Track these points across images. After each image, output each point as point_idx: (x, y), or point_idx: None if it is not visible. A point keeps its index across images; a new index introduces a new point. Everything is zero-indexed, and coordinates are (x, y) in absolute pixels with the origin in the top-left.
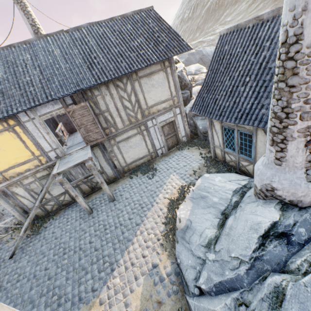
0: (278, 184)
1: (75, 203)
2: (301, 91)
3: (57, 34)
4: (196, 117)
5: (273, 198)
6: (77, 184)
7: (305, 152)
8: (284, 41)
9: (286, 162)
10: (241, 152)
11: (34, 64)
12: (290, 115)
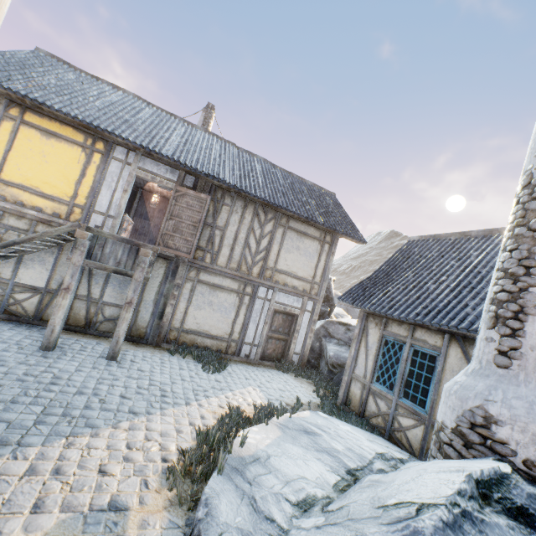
0: (503, 408)
1: (29, 325)
2: None
3: (226, 142)
4: (328, 338)
5: (485, 452)
6: (76, 293)
7: None
8: (526, 184)
9: (522, 360)
10: (406, 394)
11: (183, 136)
12: (533, 271)
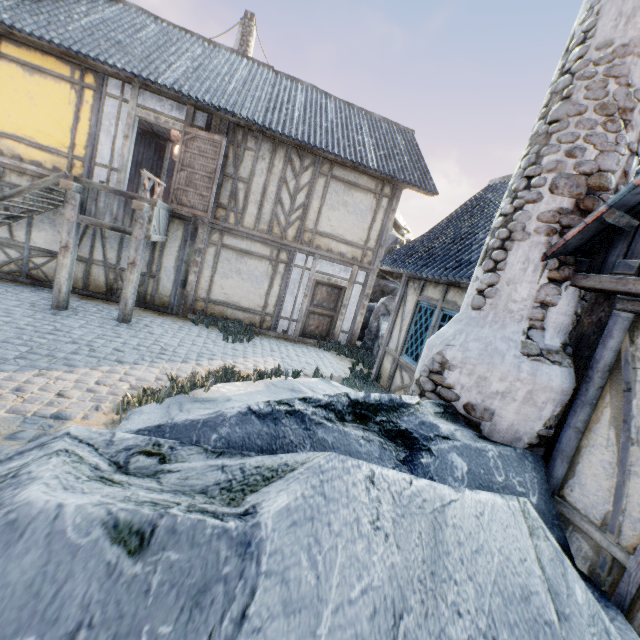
0: (458, 351)
1: (52, 290)
2: (567, 130)
3: (261, 65)
4: (386, 317)
5: (434, 399)
6: (91, 258)
7: (539, 276)
8: (564, 53)
9: (495, 297)
10: None
11: (197, 59)
12: (535, 182)
